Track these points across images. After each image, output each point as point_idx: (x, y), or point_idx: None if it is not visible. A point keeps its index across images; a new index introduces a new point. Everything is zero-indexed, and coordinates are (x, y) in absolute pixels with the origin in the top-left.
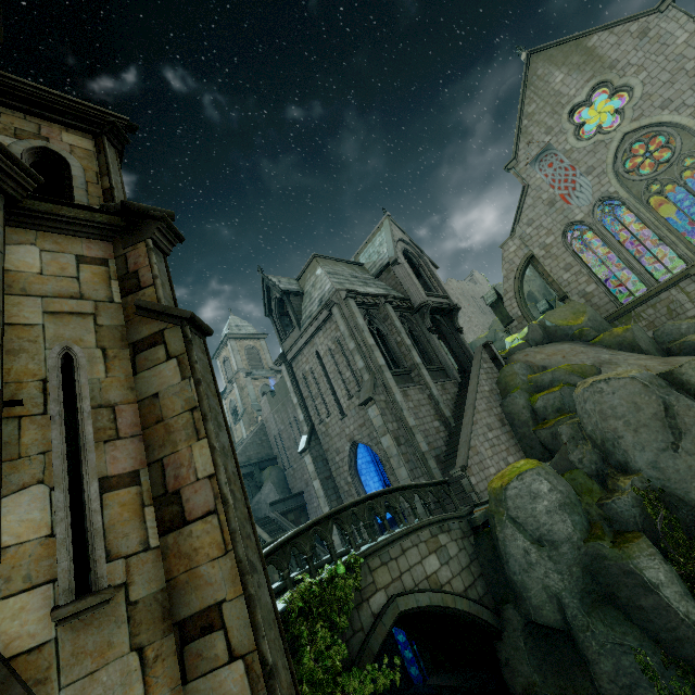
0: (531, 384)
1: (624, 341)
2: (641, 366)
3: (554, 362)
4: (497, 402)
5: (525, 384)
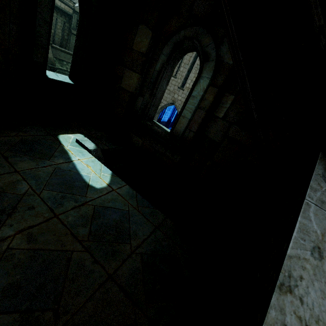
0: None
1: None
2: None
3: None
4: None
5: None
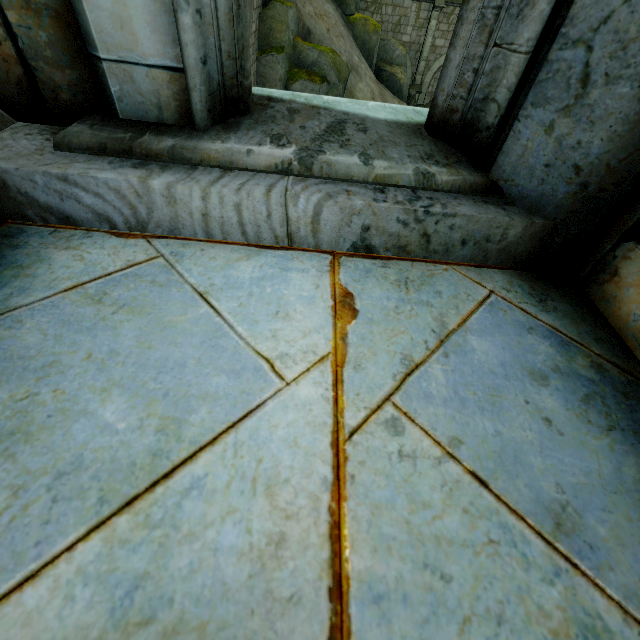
0: (295, 52)
1: (368, 44)
2: (372, 92)
3: (319, 31)
4: (256, 53)
5: (290, 48)
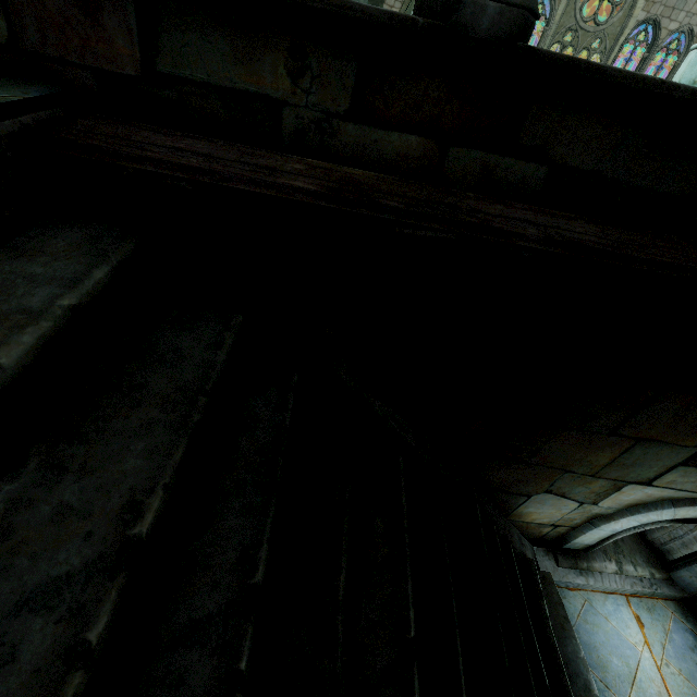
0: None
1: None
2: None
3: None
4: None
5: None
